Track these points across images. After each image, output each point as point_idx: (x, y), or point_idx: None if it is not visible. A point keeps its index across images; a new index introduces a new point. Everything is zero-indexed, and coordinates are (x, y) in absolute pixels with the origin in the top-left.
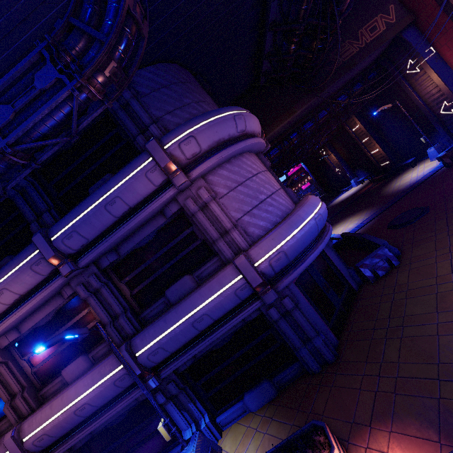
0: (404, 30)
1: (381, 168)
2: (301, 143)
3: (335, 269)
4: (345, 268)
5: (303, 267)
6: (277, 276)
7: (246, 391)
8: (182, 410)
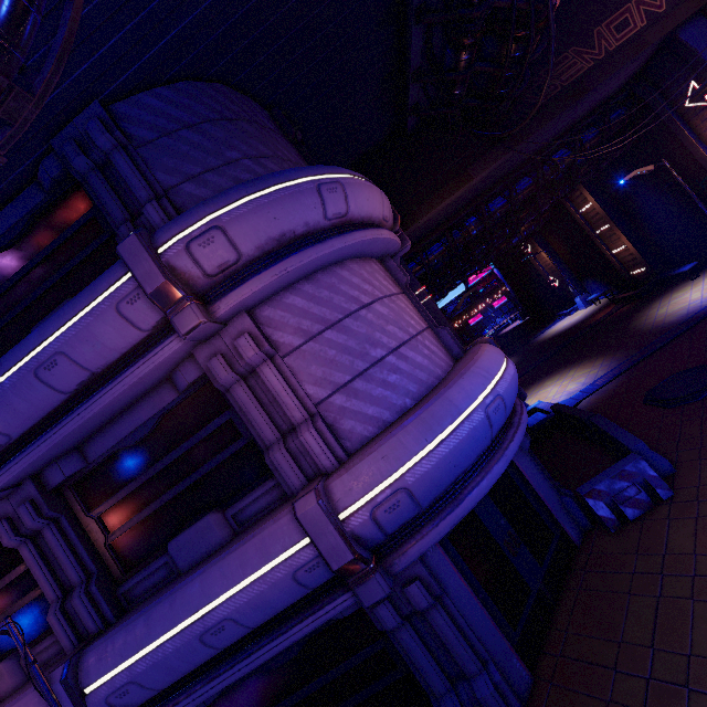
0: (683, 27)
1: (630, 278)
2: (485, 234)
3: (533, 497)
4: (554, 495)
5: (453, 520)
6: (395, 537)
7: None
8: None
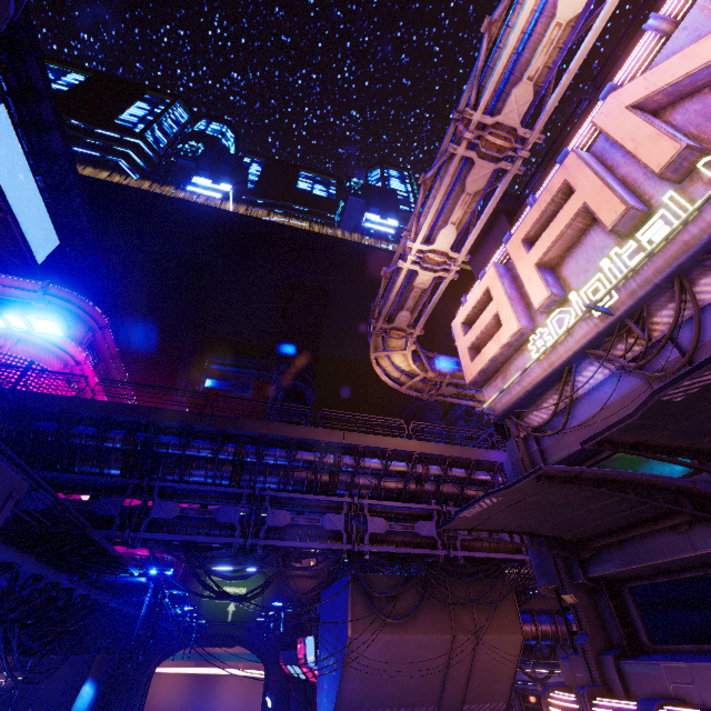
0: None
1: None
2: None
3: None
4: None
5: None
6: None
7: None
8: None
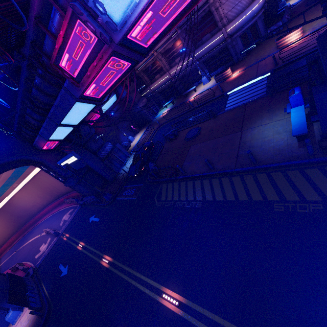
0: None
1: None
2: None
3: (258, 31)
4: (263, 30)
5: (240, 32)
6: (233, 35)
7: (219, 68)
8: (203, 71)
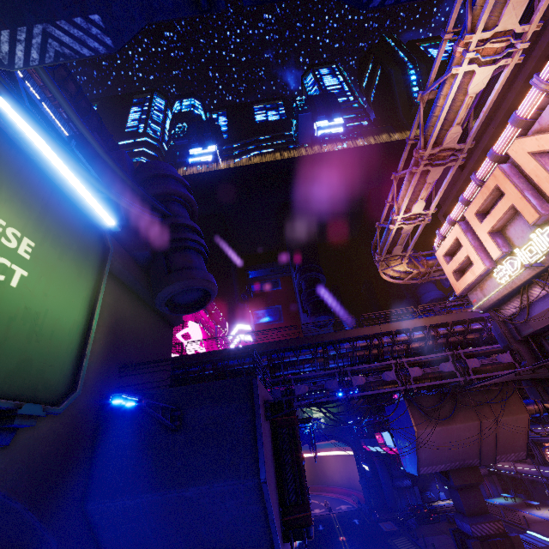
0: None
1: None
2: None
3: None
4: None
5: None
6: None
7: None
8: None
